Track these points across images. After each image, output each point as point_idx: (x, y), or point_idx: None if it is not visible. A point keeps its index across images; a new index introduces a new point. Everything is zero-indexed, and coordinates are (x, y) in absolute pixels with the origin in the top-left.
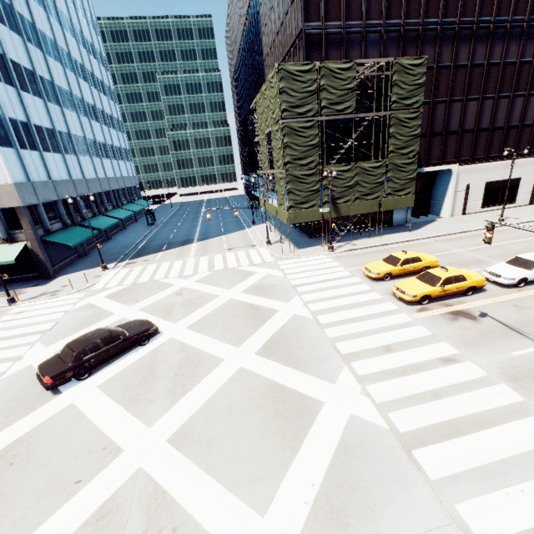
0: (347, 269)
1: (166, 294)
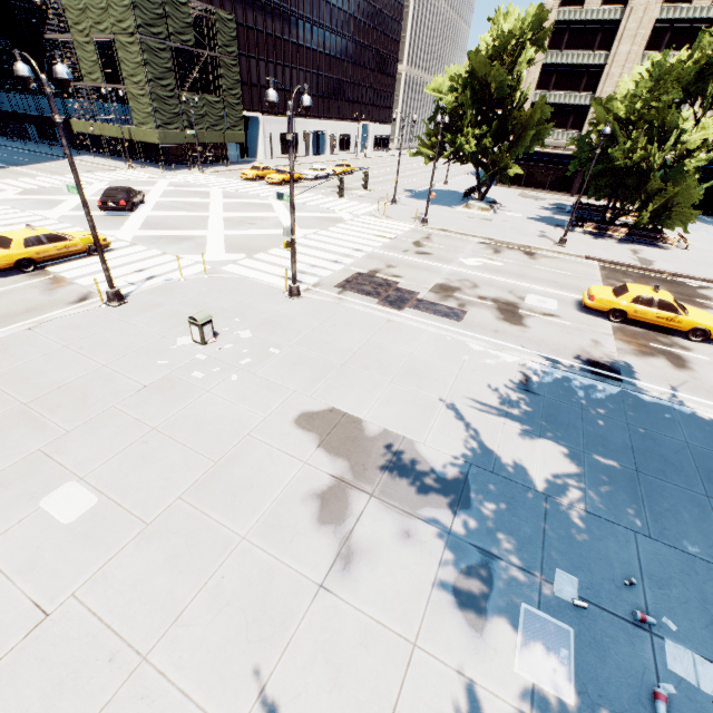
0: (227, 178)
1: (94, 191)
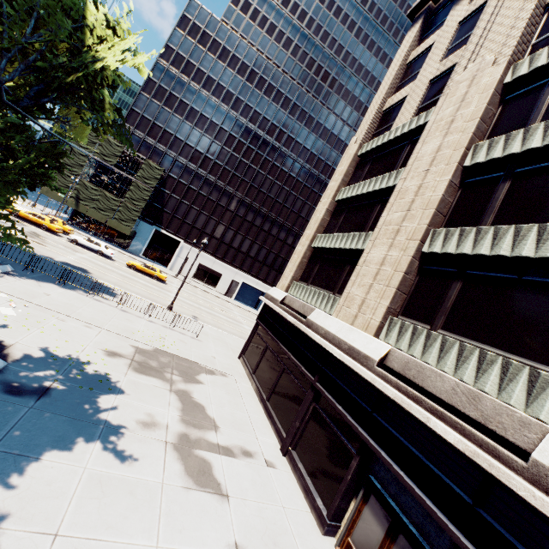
0: None
1: None
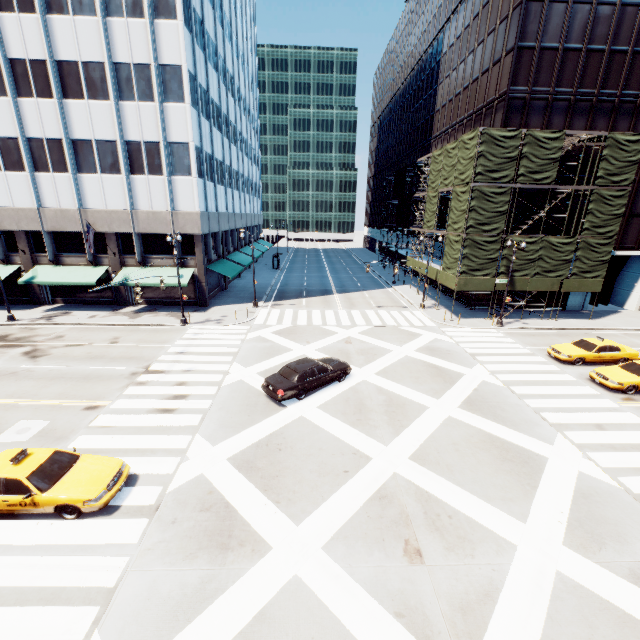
0: (525, 347)
1: (334, 340)
